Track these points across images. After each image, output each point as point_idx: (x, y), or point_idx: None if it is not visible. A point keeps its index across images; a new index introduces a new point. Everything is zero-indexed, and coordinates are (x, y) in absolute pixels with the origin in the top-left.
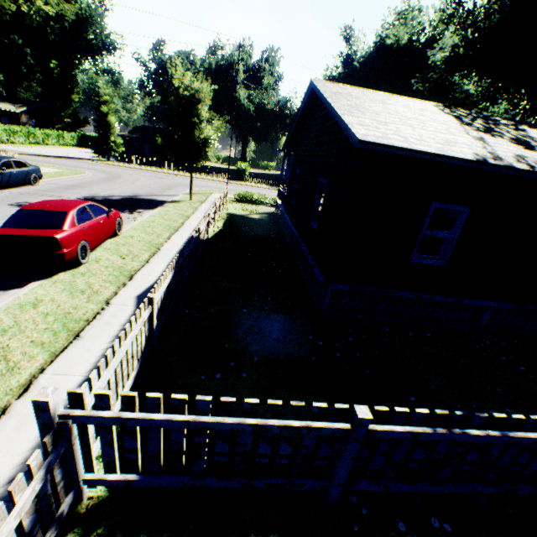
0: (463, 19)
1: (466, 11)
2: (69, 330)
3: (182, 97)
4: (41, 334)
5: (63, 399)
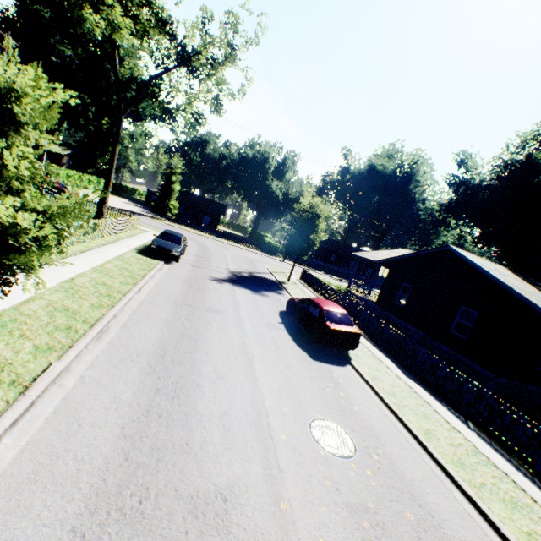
0: (459, 186)
1: (460, 182)
2: (417, 397)
3: (309, 212)
4: (413, 399)
5: (476, 436)
